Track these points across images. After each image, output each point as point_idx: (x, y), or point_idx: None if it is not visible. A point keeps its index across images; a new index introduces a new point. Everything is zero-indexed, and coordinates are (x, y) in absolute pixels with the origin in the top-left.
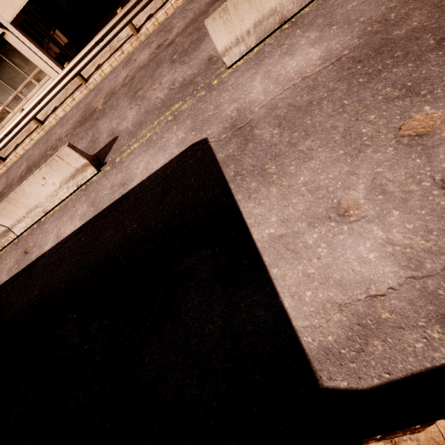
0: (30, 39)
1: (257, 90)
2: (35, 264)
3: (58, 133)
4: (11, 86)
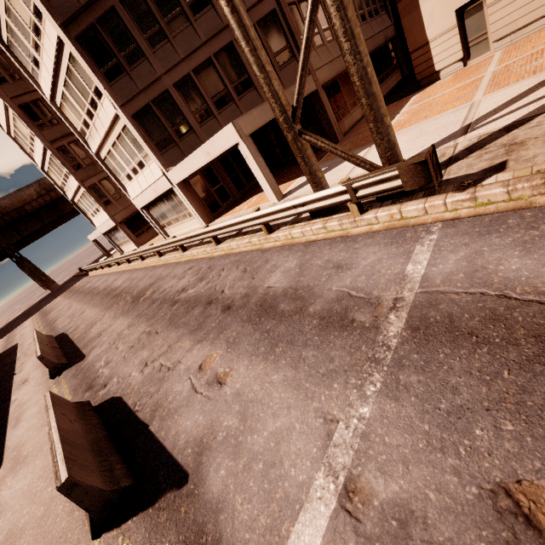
0: (188, 193)
1: (6, 495)
2: (6, 401)
3: (143, 281)
4: (175, 212)
